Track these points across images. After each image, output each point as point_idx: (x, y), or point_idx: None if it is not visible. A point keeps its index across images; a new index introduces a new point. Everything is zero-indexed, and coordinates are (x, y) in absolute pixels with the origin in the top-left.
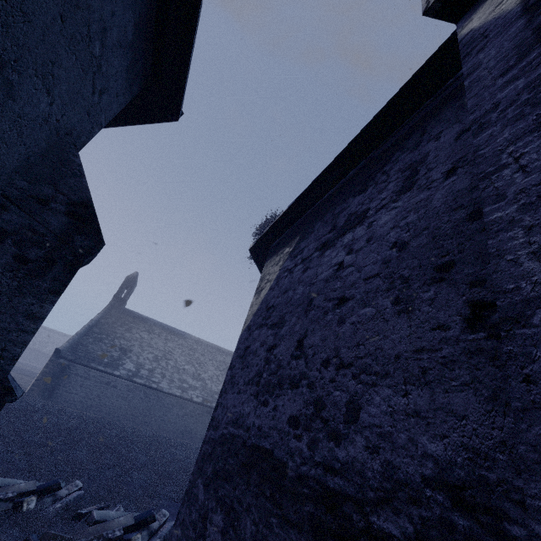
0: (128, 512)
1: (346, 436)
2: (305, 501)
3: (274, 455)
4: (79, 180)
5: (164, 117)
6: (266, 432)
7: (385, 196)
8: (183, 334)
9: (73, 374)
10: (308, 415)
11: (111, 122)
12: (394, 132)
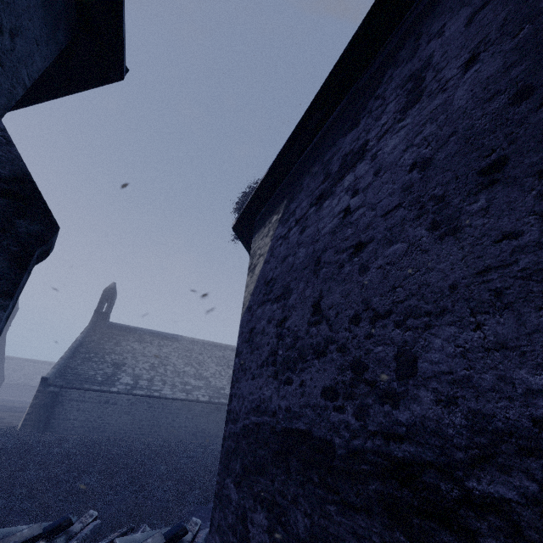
0: (155, 530)
1: (404, 394)
2: (368, 479)
3: (313, 435)
4: (7, 149)
5: (105, 77)
6: (297, 412)
7: (386, 120)
8: (176, 337)
9: (67, 399)
10: (346, 382)
11: (41, 95)
12: (378, 52)
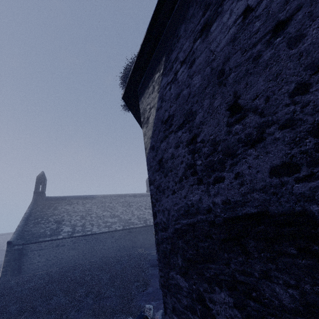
0: None
1: None
2: None
3: (272, 213)
4: None
5: None
6: (240, 200)
7: None
8: (93, 196)
9: (29, 251)
10: (308, 150)
11: None
12: None
